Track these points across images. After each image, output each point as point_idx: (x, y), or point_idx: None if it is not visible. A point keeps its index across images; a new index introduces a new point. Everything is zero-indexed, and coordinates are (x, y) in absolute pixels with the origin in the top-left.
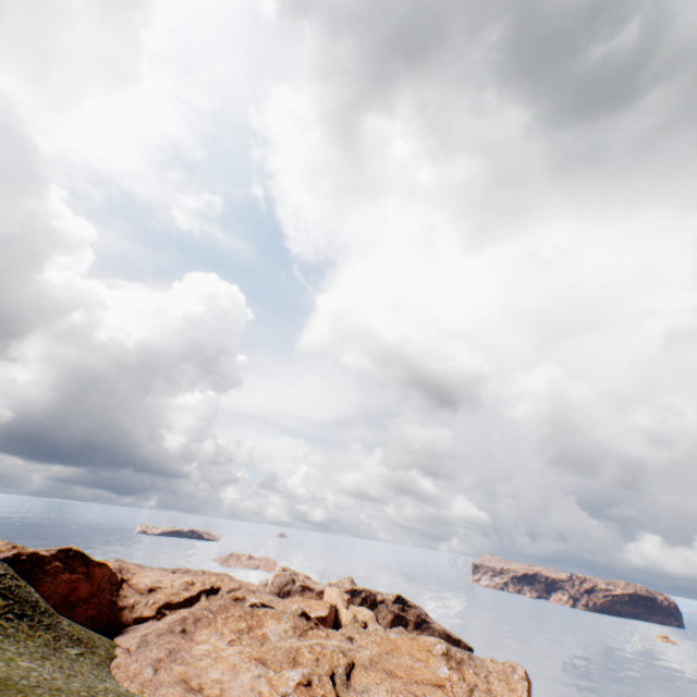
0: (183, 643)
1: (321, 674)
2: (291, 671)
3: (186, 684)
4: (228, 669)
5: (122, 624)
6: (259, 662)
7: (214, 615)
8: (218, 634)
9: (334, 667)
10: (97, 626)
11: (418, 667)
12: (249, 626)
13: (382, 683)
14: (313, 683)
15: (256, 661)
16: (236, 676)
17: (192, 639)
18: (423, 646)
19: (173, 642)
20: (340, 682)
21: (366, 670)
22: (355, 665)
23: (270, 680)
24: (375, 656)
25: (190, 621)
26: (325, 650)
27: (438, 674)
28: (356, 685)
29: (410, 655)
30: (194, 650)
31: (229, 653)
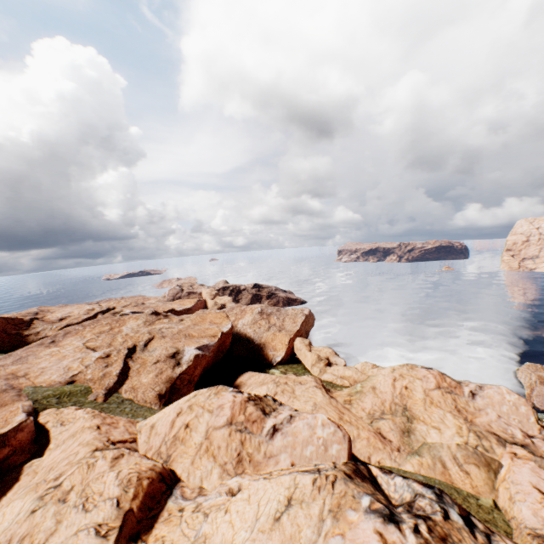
0: (39, 350)
1: (121, 349)
2: (96, 353)
3: (13, 375)
4: (57, 360)
5: (29, 344)
6: (90, 350)
7: (84, 328)
8: (81, 338)
9: (138, 342)
10: (6, 349)
11: (212, 328)
12: (112, 328)
13: (163, 345)
14: (112, 355)
15: (85, 350)
16: (60, 362)
17: (56, 345)
18: (223, 315)
19: (31, 351)
20: (139, 349)
21: (162, 339)
22: (154, 339)
23: (84, 359)
24: (184, 328)
25: (60, 335)
26: (136, 335)
27: (222, 329)
28: (151, 349)
29: (210, 322)
30: (41, 354)
31: (67, 350)
